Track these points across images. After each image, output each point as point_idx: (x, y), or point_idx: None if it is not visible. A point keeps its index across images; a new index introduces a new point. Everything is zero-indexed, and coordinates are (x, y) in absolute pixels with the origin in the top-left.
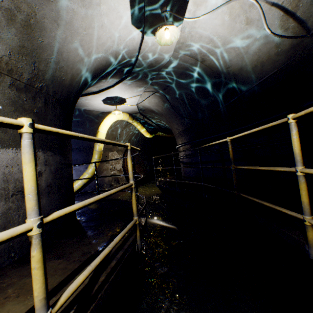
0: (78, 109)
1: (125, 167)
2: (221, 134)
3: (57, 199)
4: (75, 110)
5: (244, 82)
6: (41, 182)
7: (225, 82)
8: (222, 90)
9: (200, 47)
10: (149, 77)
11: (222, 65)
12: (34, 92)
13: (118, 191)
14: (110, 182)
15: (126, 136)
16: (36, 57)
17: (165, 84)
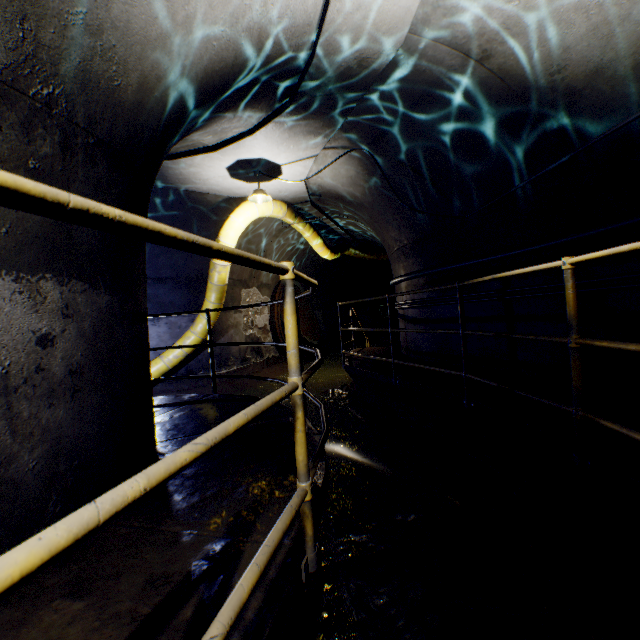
0: (176, 190)
1: (275, 322)
2: (511, 253)
3: (101, 405)
4: (168, 191)
5: (598, 111)
6: (50, 362)
7: (539, 117)
8: (528, 139)
9: (483, 15)
10: (340, 108)
11: (539, 67)
12: (26, 108)
13: (251, 419)
14: (242, 353)
15: (279, 254)
16: (28, 0)
17: (377, 128)
